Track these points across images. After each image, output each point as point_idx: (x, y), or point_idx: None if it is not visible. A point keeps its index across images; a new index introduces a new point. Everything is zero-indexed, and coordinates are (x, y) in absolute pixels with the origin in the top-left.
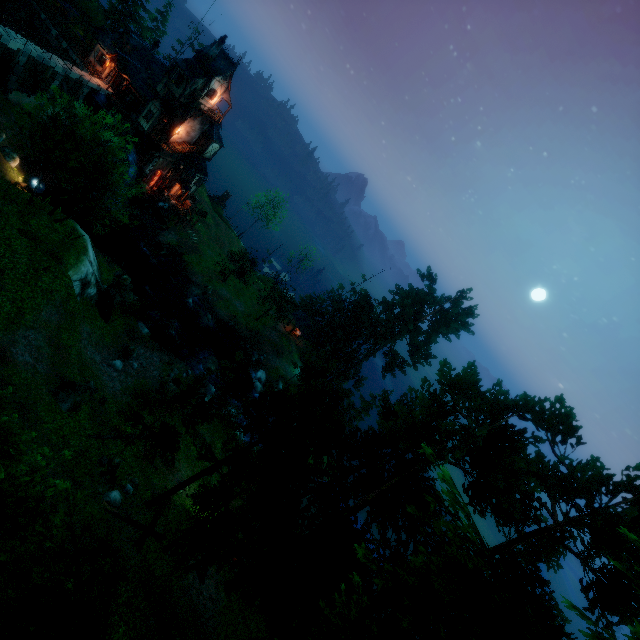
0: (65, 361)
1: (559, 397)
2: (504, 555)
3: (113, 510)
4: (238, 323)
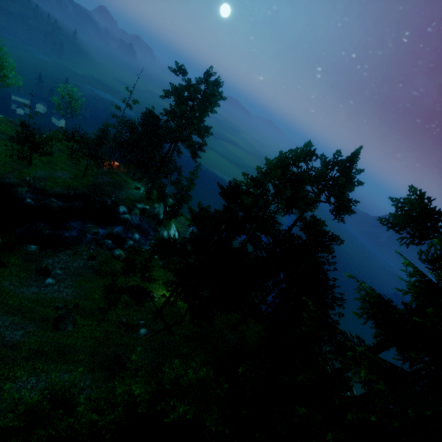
0: (31, 312)
1: (305, 143)
2: (306, 223)
3: (149, 336)
4: (76, 188)
